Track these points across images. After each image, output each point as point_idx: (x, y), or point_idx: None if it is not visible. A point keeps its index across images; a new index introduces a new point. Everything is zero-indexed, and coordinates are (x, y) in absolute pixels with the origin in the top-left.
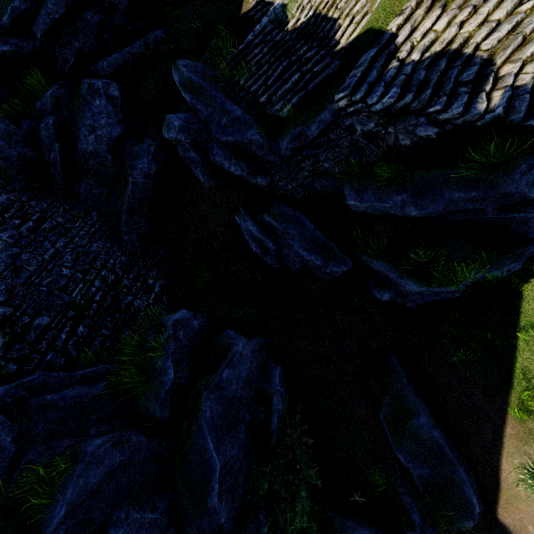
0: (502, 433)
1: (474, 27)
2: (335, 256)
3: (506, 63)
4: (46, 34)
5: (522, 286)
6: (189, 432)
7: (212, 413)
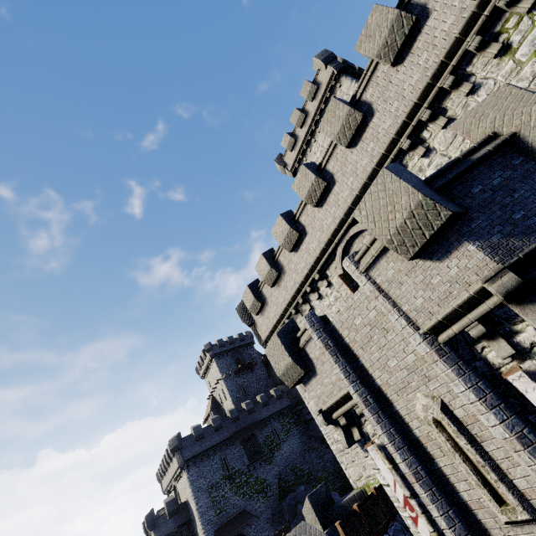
0: None
1: None
2: None
3: None
4: None
5: None
6: None
7: None
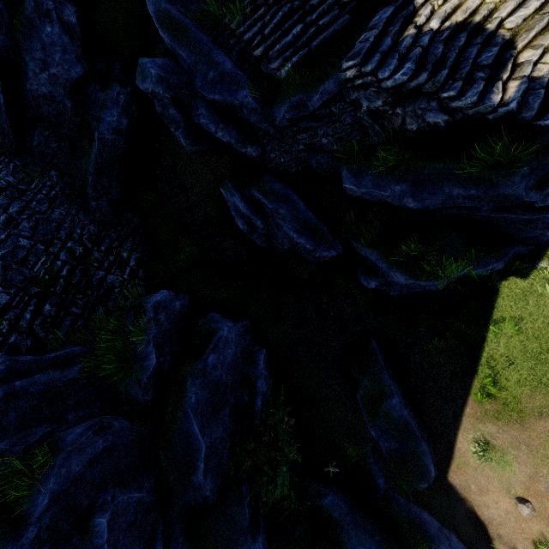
0: (462, 412)
1: None
2: (326, 240)
3: (526, 48)
4: None
5: (500, 283)
6: (174, 418)
7: (197, 399)
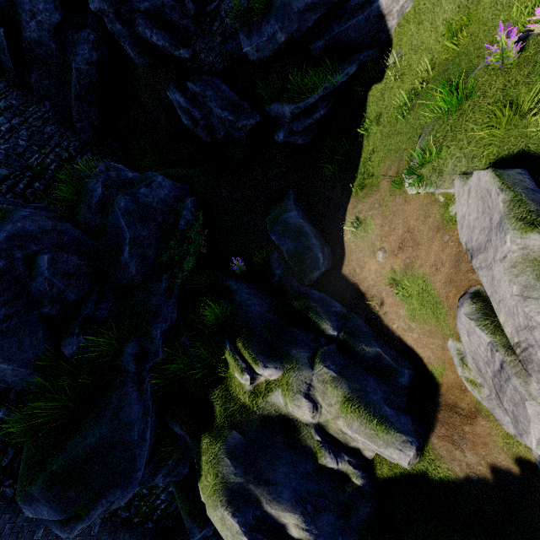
0: (346, 211)
1: None
2: (245, 112)
3: None
4: None
5: (367, 95)
6: (107, 215)
7: (126, 206)
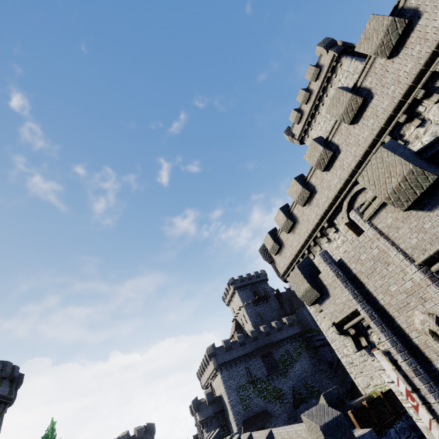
0: None
1: None
2: None
3: None
4: None
5: None
6: None
7: None
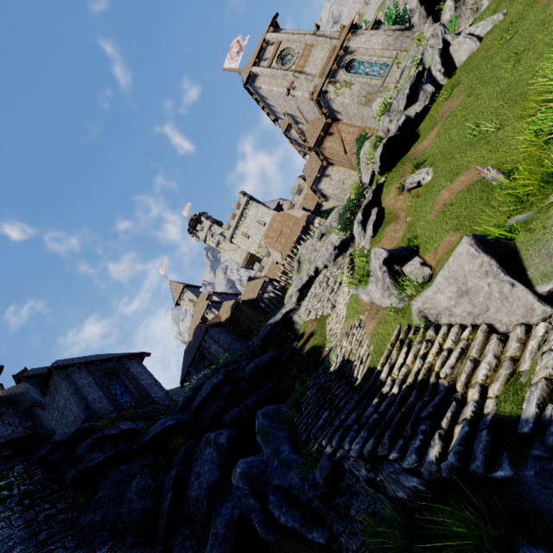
0: None
1: (432, 357)
2: None
3: (468, 387)
4: (197, 407)
5: None
6: None
7: None
